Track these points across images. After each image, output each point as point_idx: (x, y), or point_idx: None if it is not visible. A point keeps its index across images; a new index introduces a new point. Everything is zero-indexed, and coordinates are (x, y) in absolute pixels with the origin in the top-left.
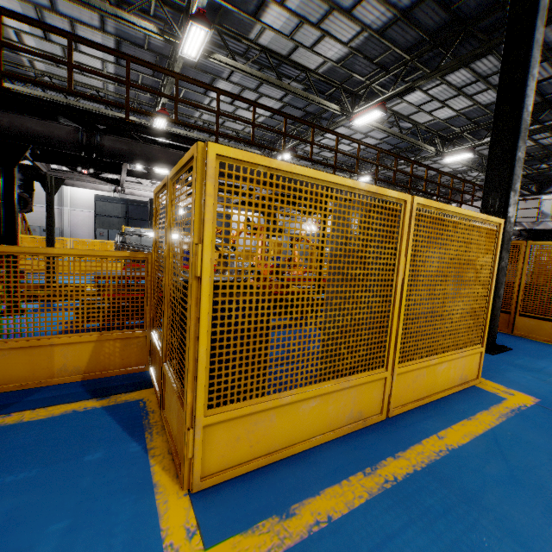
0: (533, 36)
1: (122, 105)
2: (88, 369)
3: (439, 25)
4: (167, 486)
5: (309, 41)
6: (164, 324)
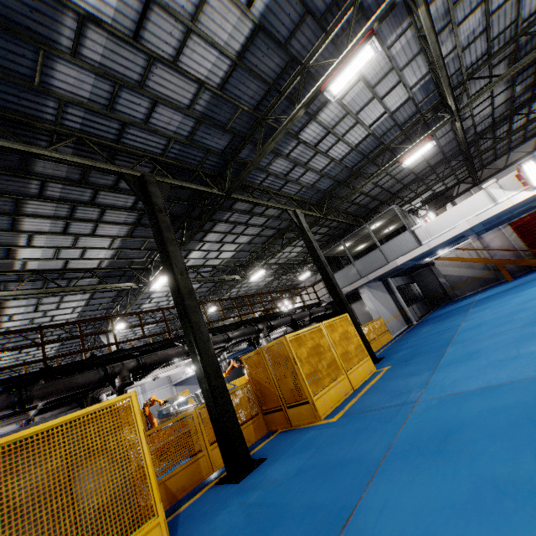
0: (165, 242)
1: None
2: None
3: None
4: None
5: (75, 255)
6: None
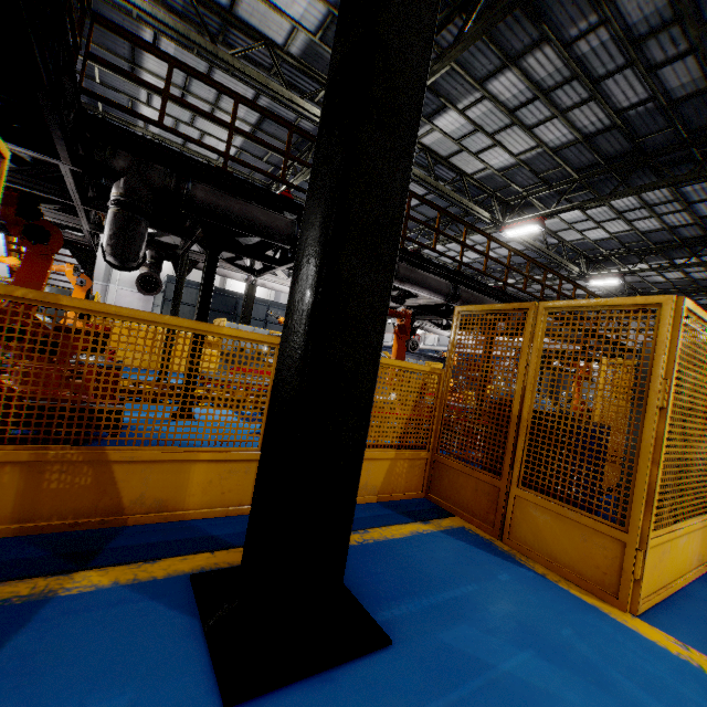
0: None
1: None
2: (381, 490)
3: (618, 152)
4: (606, 608)
5: (476, 147)
6: (520, 447)
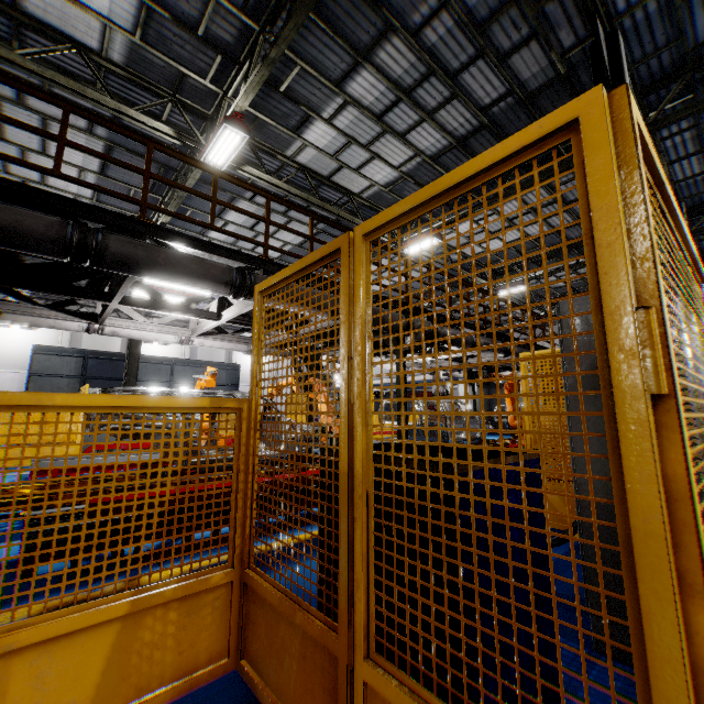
0: None
1: (136, 199)
2: (96, 703)
3: None
4: None
5: (355, 163)
6: (359, 550)
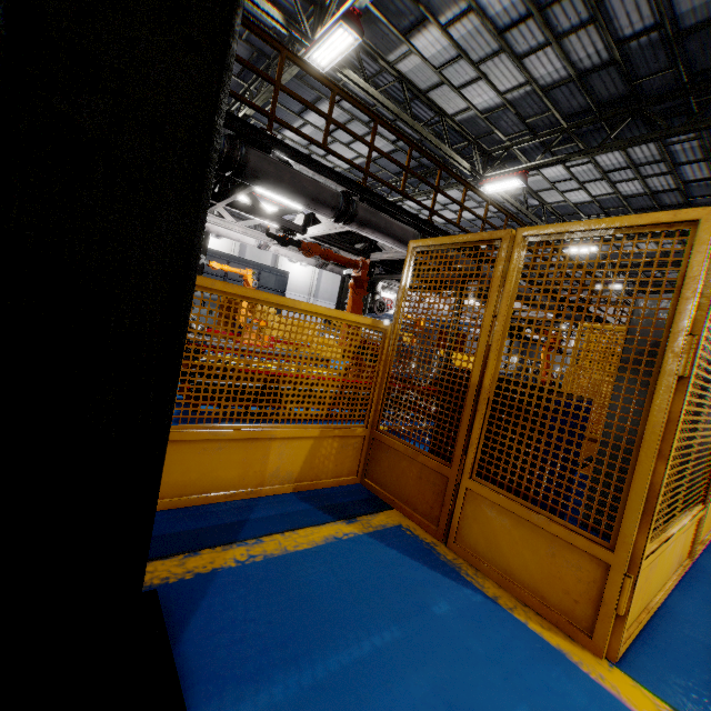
0: None
1: (266, 112)
2: (299, 476)
3: (612, 97)
4: (576, 652)
5: (459, 80)
6: (477, 426)
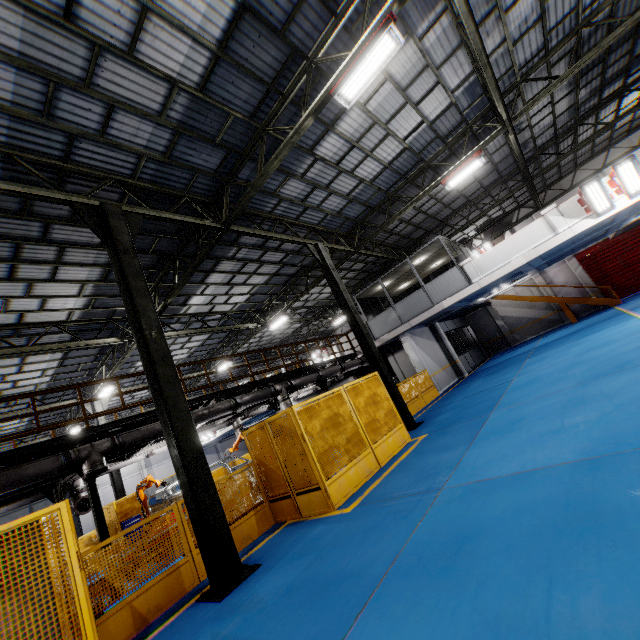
0: (132, 292)
1: None
2: None
3: (154, 261)
4: None
5: (33, 306)
6: None
